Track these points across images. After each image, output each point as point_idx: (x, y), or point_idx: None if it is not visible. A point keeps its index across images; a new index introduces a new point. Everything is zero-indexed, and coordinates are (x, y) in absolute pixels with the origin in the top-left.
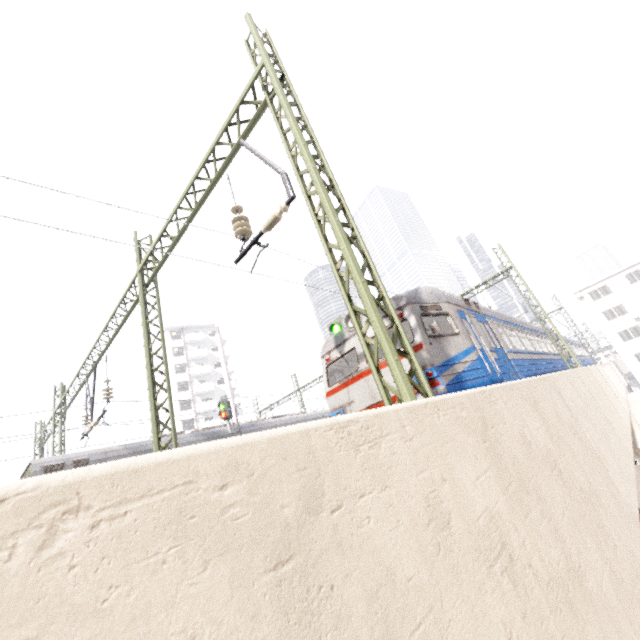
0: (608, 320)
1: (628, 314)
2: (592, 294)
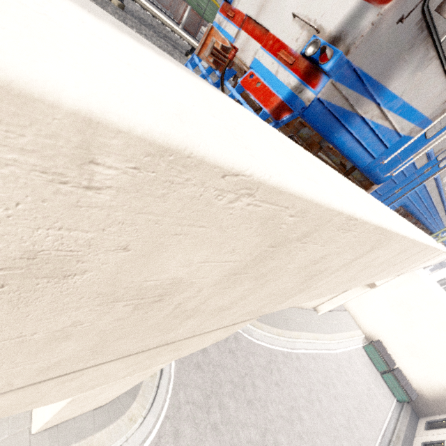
0: None
1: None
2: None
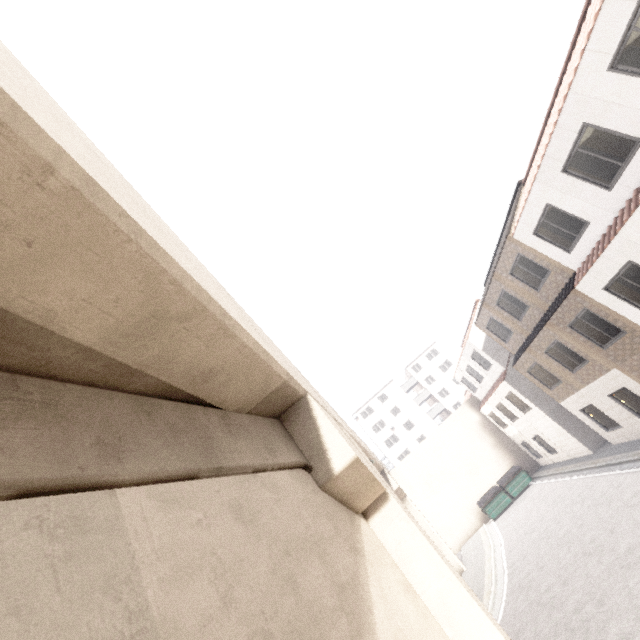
0: (376, 433)
1: (386, 426)
2: (363, 414)
